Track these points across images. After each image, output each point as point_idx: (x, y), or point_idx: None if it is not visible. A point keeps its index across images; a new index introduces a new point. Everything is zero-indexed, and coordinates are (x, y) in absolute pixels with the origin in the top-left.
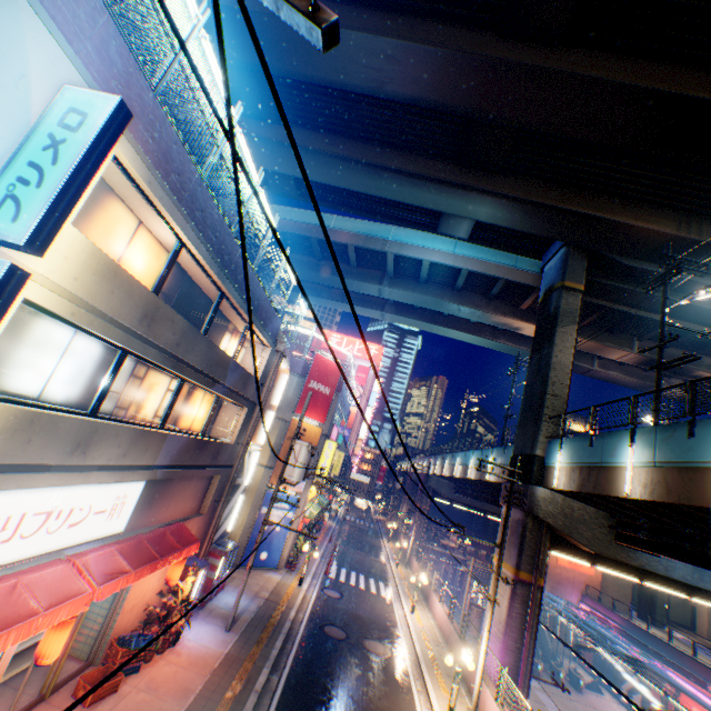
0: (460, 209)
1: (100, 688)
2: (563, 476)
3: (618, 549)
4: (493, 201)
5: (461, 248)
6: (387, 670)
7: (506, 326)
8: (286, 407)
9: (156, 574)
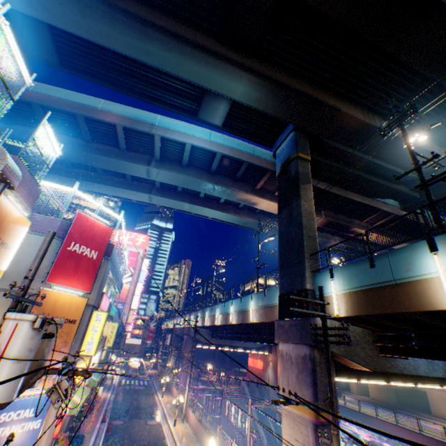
0: (221, 85)
1: None
2: (344, 302)
3: (384, 361)
4: (249, 78)
5: (215, 137)
6: None
7: (247, 201)
8: None
9: None
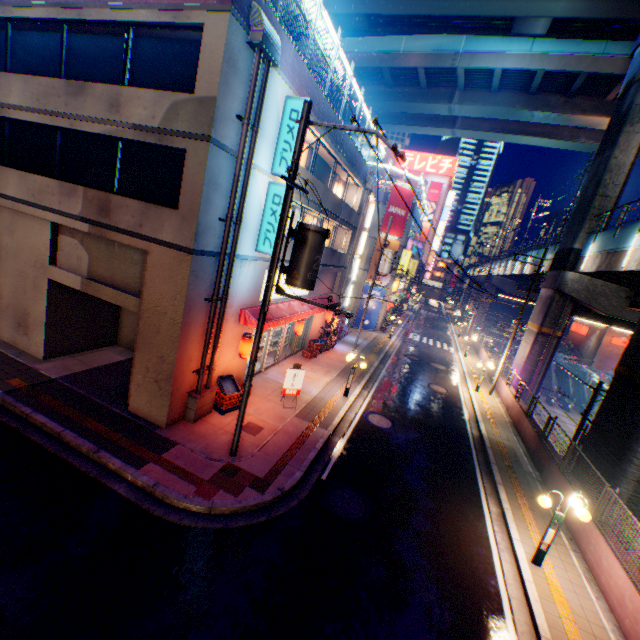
0: (533, 10)
1: (311, 354)
2: (589, 262)
3: (628, 313)
4: None
5: (539, 44)
6: (442, 374)
7: (584, 125)
8: (372, 229)
9: (319, 319)
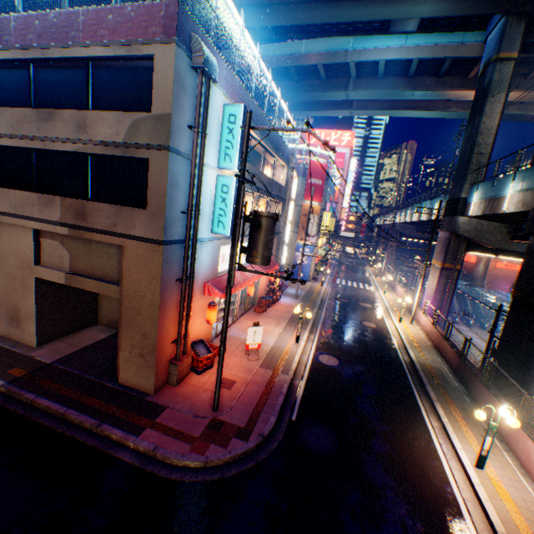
0: (405, 13)
1: (262, 309)
2: (475, 208)
3: (511, 245)
4: None
5: (411, 39)
6: (370, 311)
7: (454, 98)
8: (297, 198)
9: (264, 278)
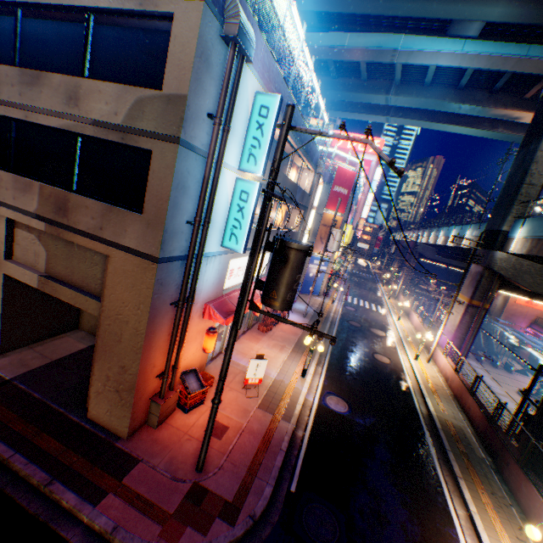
0: (471, 14)
1: (267, 328)
2: (518, 245)
3: None
4: (508, 0)
5: (470, 45)
6: (383, 340)
7: (504, 117)
8: (319, 205)
9: None
